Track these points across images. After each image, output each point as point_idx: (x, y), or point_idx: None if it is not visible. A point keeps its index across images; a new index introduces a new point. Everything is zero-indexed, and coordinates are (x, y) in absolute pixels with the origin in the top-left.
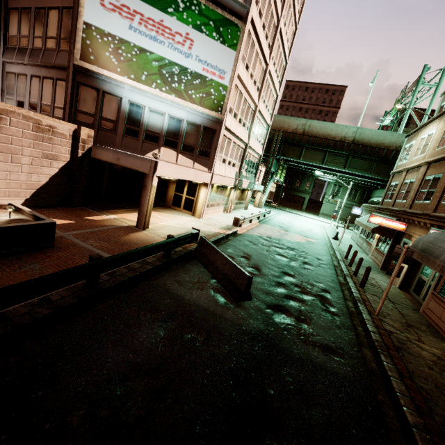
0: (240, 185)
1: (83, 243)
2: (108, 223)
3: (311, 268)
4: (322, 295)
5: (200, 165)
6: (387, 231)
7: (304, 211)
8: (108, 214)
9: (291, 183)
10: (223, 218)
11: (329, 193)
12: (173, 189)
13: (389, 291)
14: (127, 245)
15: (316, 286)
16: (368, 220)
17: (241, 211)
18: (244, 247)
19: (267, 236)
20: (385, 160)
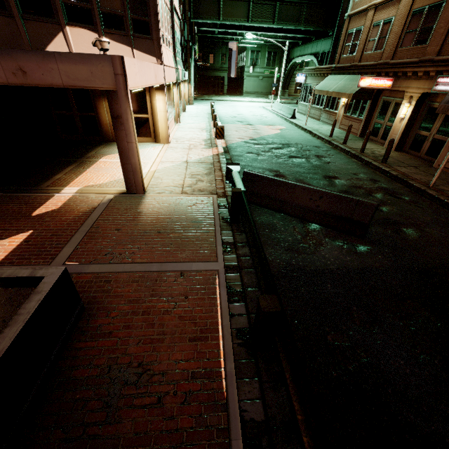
0: (178, 77)
1: (111, 265)
2: (83, 206)
3: (330, 160)
4: (379, 186)
5: (143, 54)
6: (367, 94)
7: (226, 95)
8: (58, 189)
9: (204, 61)
10: (186, 133)
11: (248, 64)
12: (106, 109)
13: (396, 157)
14: (167, 230)
15: (363, 180)
16: (358, 84)
17: (185, 116)
18: (258, 163)
19: (250, 139)
20: (314, 2)
